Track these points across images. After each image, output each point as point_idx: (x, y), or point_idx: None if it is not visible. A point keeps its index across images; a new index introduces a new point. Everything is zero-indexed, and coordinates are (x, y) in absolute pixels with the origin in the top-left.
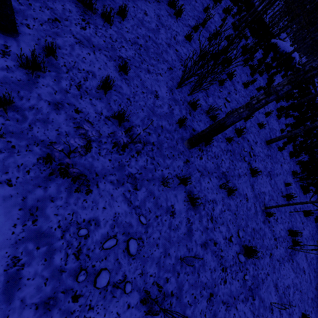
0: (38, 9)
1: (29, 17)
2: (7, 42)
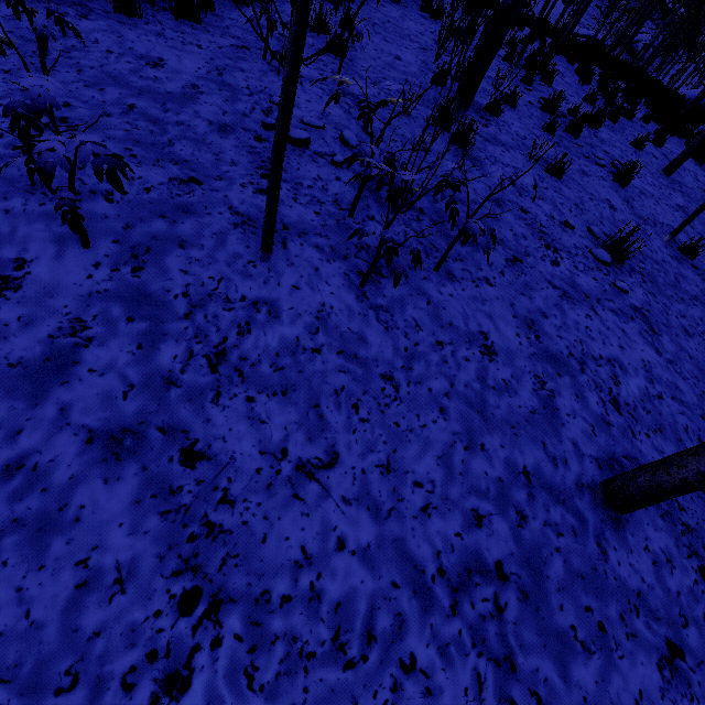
0: None
1: None
2: None
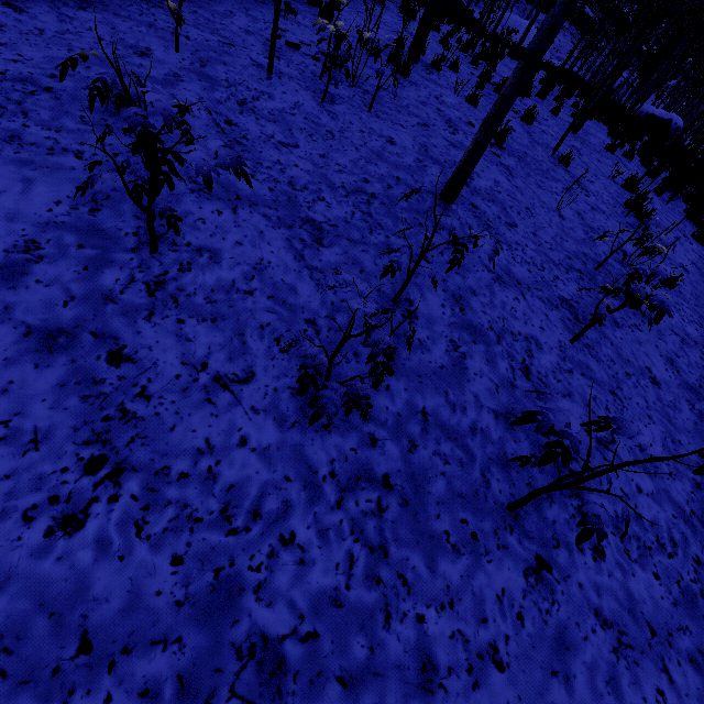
0: None
1: None
2: None
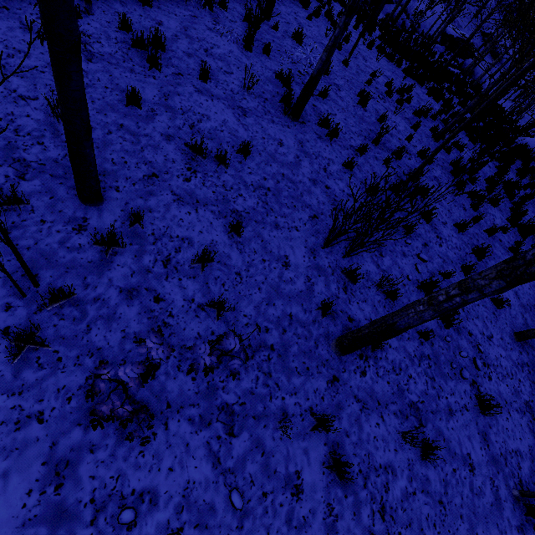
0: (134, 166)
1: (121, 178)
2: (87, 214)
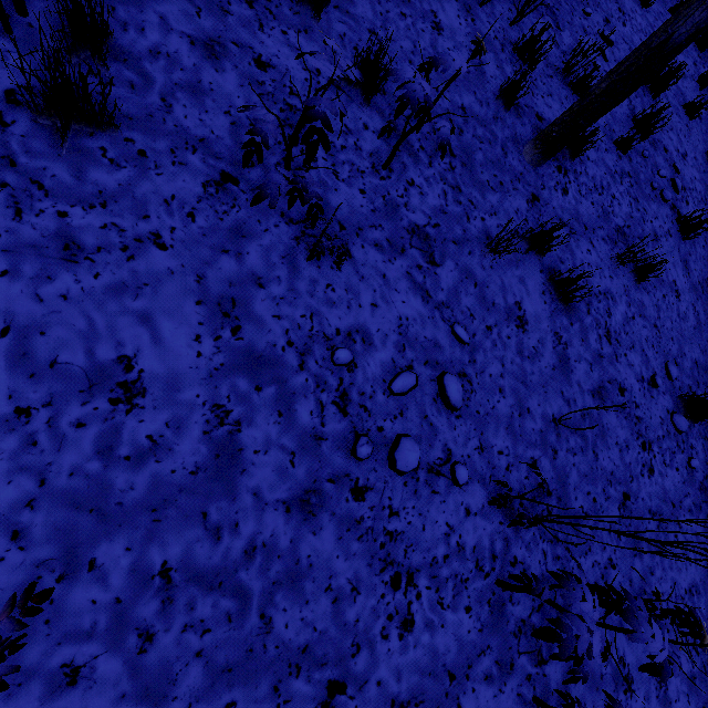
0: None
1: None
2: None
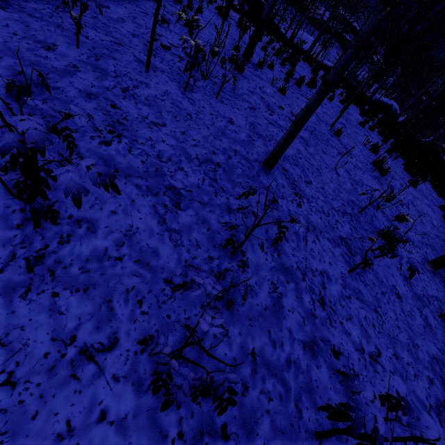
0: None
1: None
2: None
